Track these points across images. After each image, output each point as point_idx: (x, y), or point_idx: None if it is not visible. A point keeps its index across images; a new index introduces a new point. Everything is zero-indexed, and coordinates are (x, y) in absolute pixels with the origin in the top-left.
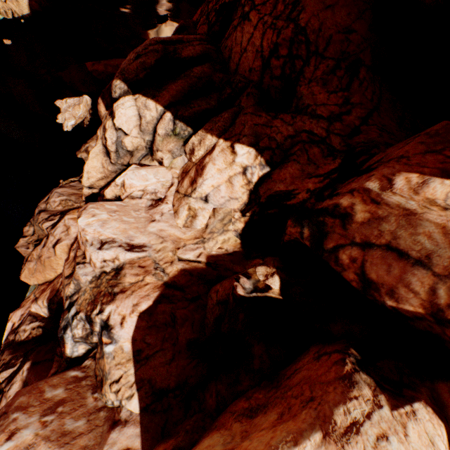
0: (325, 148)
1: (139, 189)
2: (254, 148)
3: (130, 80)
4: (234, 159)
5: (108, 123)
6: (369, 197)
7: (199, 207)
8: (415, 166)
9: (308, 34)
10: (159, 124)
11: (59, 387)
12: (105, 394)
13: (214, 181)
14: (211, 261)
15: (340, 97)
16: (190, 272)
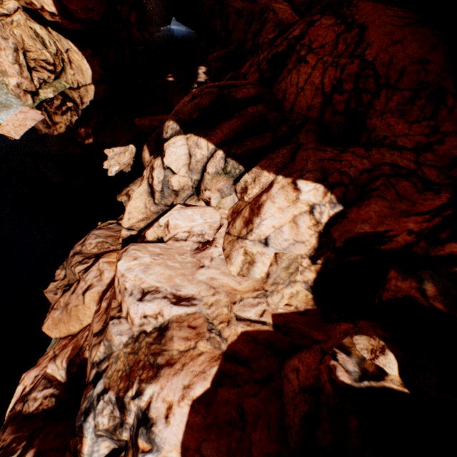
0: (418, 181)
1: (184, 230)
2: (322, 184)
3: (183, 120)
4: (298, 197)
5: (157, 162)
6: None
7: (257, 252)
8: None
9: (376, 68)
10: (209, 162)
11: None
12: None
13: (274, 221)
14: (280, 323)
15: (425, 126)
16: (254, 337)
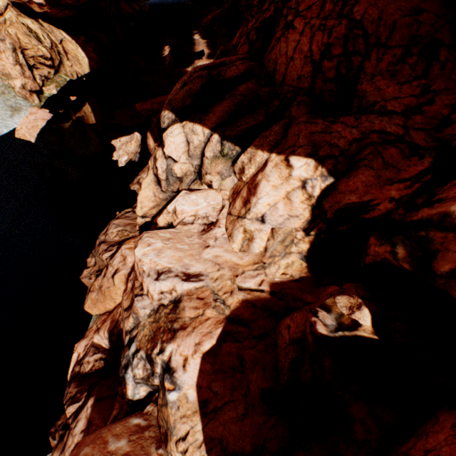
0: (405, 146)
1: (190, 214)
2: (313, 158)
3: (177, 109)
4: (290, 173)
5: (158, 153)
6: None
7: (255, 229)
8: None
9: (365, 26)
10: (206, 147)
11: (122, 437)
12: (170, 452)
13: (269, 199)
14: (276, 290)
15: (416, 86)
16: (253, 303)
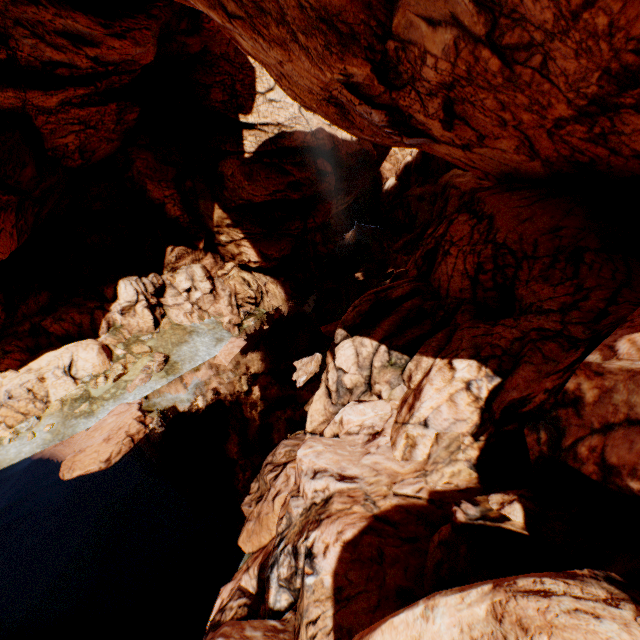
0: (564, 340)
1: (356, 424)
2: (475, 359)
3: (348, 326)
4: (453, 375)
5: (330, 365)
6: (591, 371)
7: (418, 434)
8: (638, 325)
9: (509, 246)
10: (374, 357)
11: (258, 629)
12: None
13: (432, 402)
14: (435, 498)
15: (569, 286)
16: (407, 509)
